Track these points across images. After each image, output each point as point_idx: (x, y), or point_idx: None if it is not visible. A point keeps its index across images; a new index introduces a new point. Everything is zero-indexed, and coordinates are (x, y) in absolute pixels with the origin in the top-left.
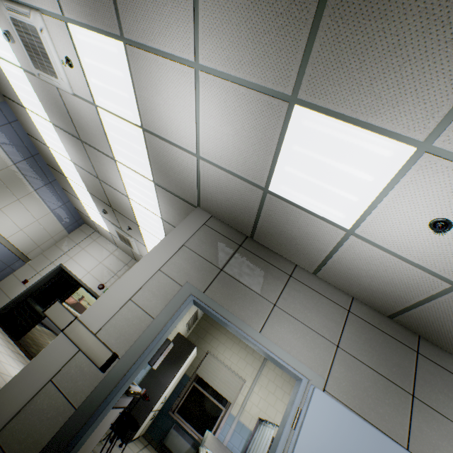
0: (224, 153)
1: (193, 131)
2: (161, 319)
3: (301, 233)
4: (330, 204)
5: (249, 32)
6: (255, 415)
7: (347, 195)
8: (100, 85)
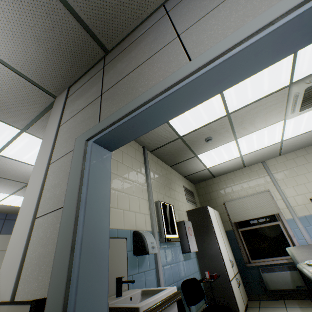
0: None
1: None
2: (71, 196)
3: None
4: None
5: None
6: (304, 202)
7: None
8: None
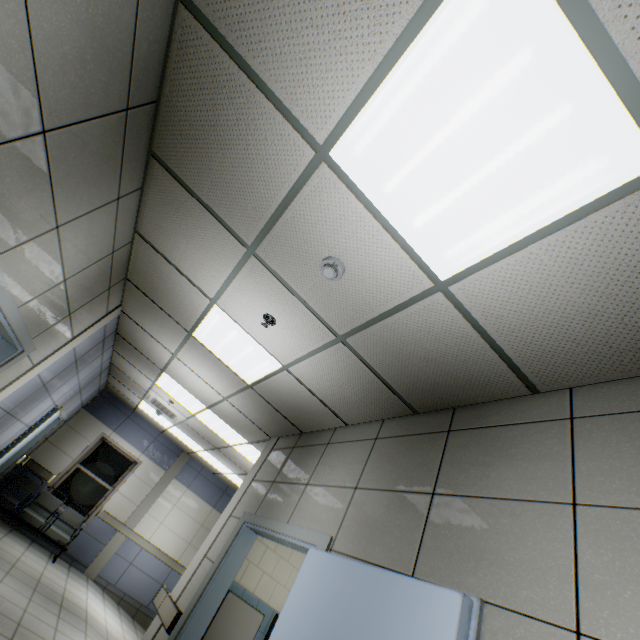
0: (222, 384)
1: (208, 386)
2: (218, 559)
3: (291, 396)
4: (259, 362)
5: (162, 328)
6: None
7: (250, 349)
8: (183, 401)
